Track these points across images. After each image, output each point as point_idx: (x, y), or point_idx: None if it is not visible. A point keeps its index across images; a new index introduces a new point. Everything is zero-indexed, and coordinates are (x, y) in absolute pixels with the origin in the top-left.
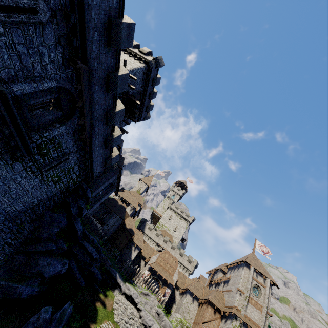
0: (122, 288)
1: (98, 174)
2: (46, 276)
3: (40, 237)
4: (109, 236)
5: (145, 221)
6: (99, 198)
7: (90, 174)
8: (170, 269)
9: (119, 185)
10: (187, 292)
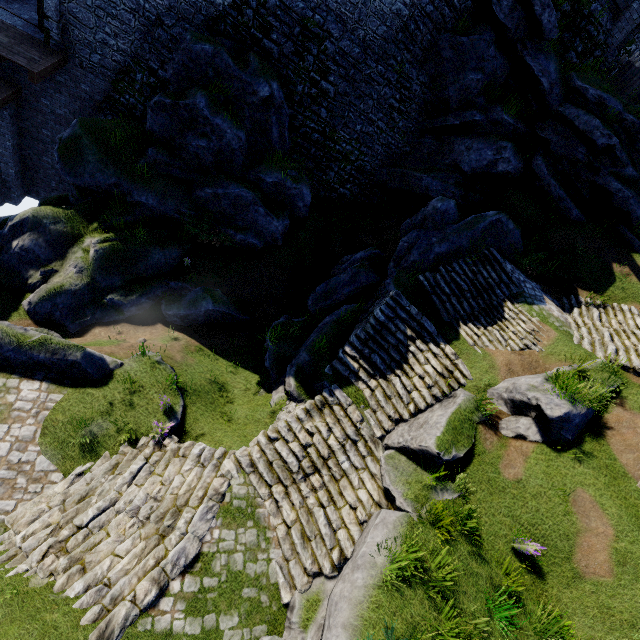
0: None
1: None
2: (466, 170)
3: (445, 97)
4: None
5: None
6: None
7: None
8: None
9: None
10: None
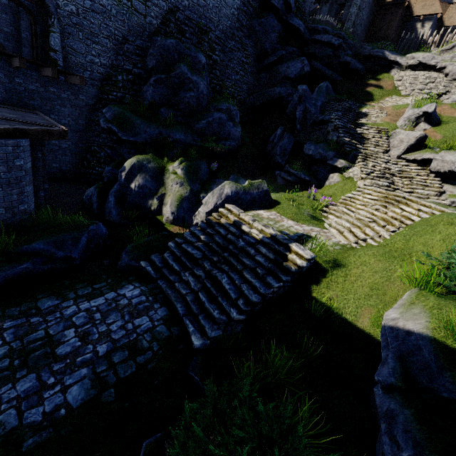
0: (401, 64)
1: None
2: (292, 77)
3: (265, 49)
4: (363, 34)
5: None
6: None
7: None
8: None
9: None
10: None
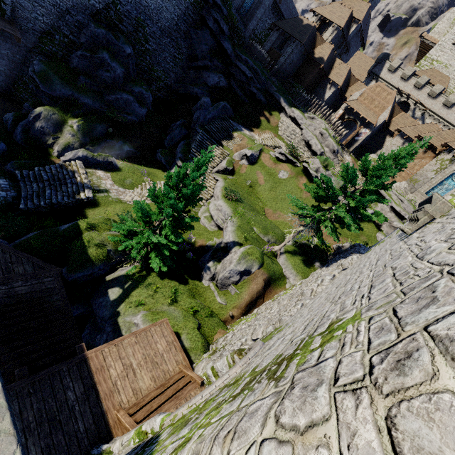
0: (286, 112)
1: None
2: (209, 85)
3: (196, 54)
4: (292, 71)
5: (386, 57)
6: (251, 12)
7: None
8: (378, 108)
9: None
10: (397, 135)
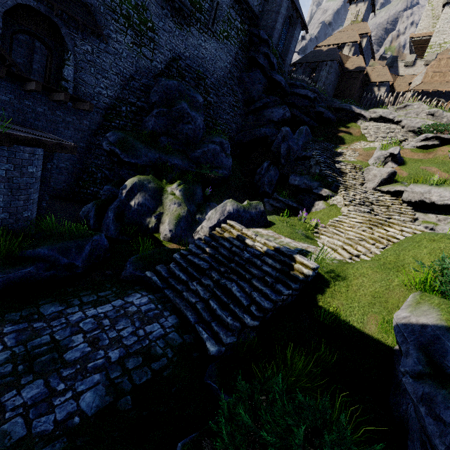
0: (365, 116)
1: (259, 8)
2: (276, 120)
3: (252, 96)
4: (332, 92)
5: (395, 59)
6: (286, 47)
7: (250, 13)
8: None
9: (303, 17)
10: None
